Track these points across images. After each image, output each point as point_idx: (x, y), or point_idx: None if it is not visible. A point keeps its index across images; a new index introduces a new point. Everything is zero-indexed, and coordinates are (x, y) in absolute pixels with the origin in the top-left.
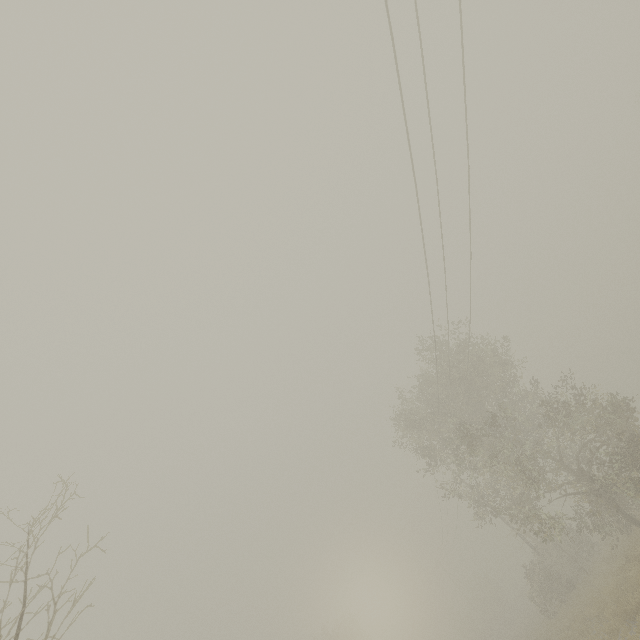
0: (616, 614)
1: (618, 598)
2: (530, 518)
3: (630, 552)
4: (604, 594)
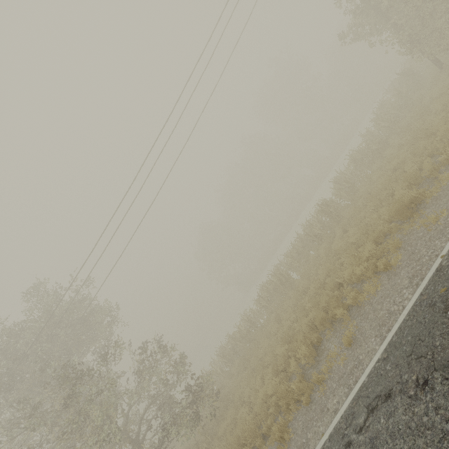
0: None
1: None
2: None
3: None
4: None
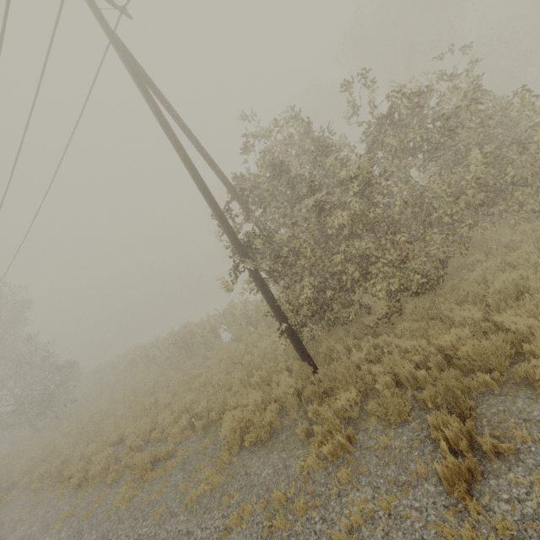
0: None
1: None
2: None
3: (16, 446)
4: None
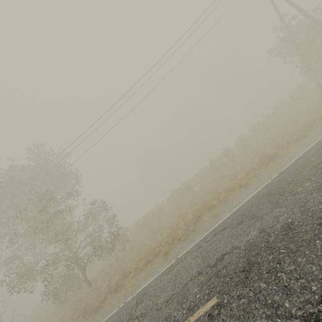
0: (78, 321)
1: (82, 310)
2: (42, 272)
3: (81, 297)
4: (64, 321)
